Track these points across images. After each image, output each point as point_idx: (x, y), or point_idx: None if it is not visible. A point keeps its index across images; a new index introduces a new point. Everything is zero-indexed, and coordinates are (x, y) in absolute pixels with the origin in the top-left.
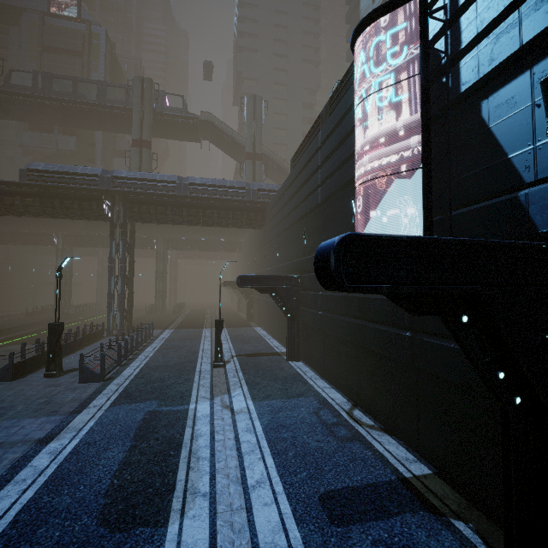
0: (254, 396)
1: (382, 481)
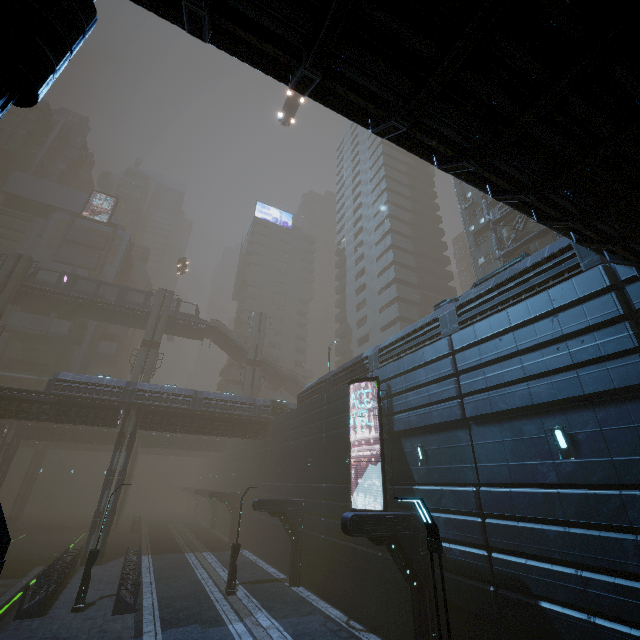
0: (275, 616)
1: None
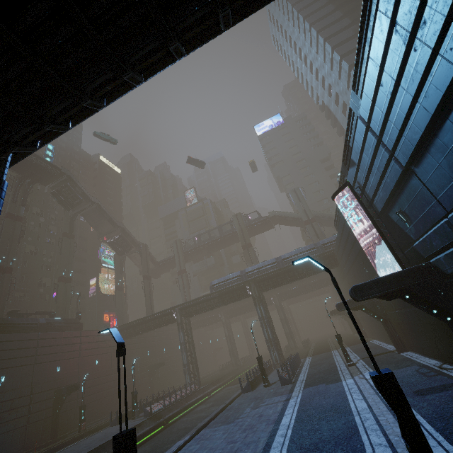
0: None
1: (448, 383)
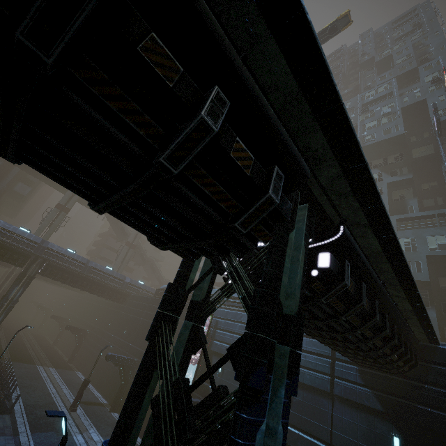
0: (101, 433)
1: None
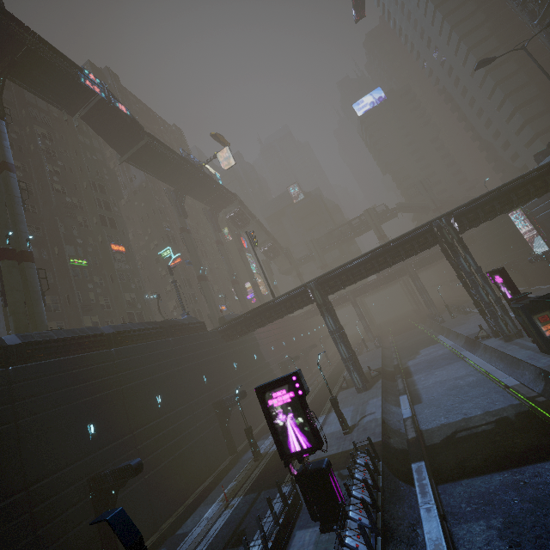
0: None
1: None
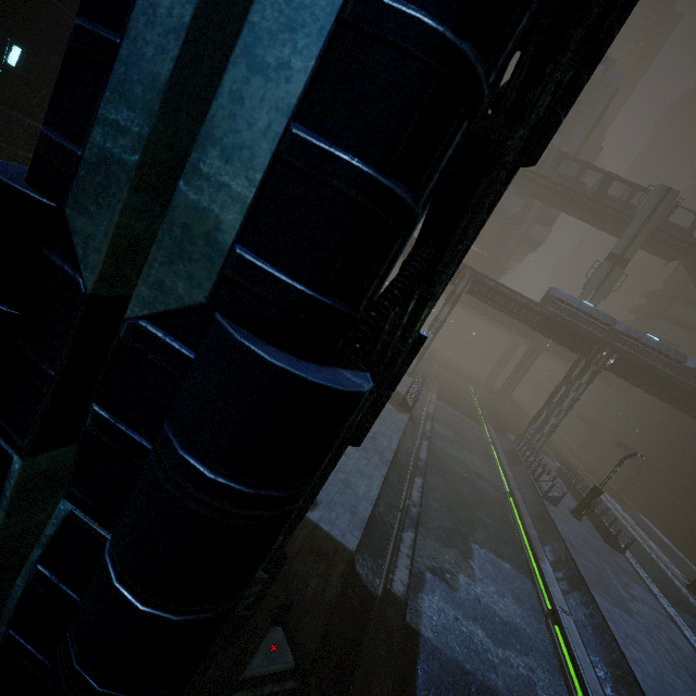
0: None
1: None
